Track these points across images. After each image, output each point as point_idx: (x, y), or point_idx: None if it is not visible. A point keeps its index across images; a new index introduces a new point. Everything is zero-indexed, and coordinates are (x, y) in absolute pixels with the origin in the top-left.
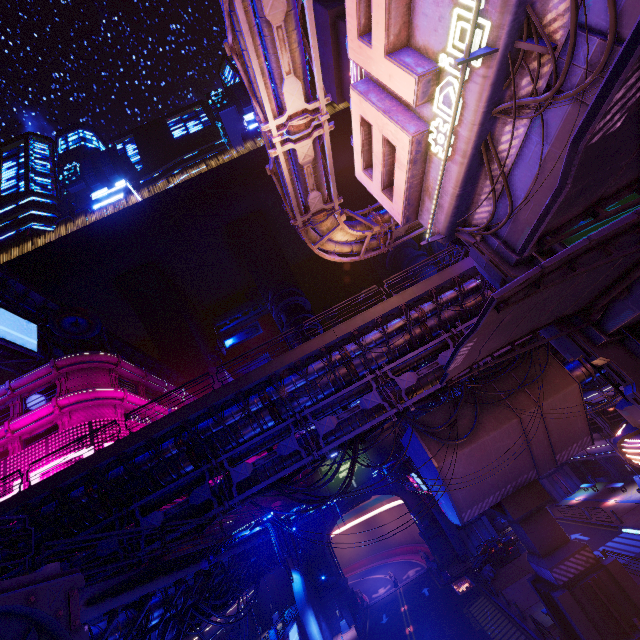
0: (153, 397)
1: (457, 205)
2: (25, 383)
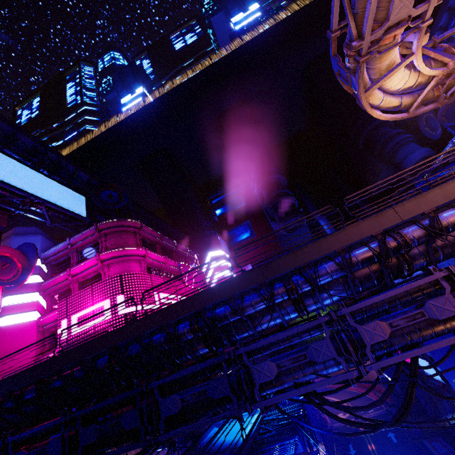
0: (167, 253)
1: None
2: (79, 240)
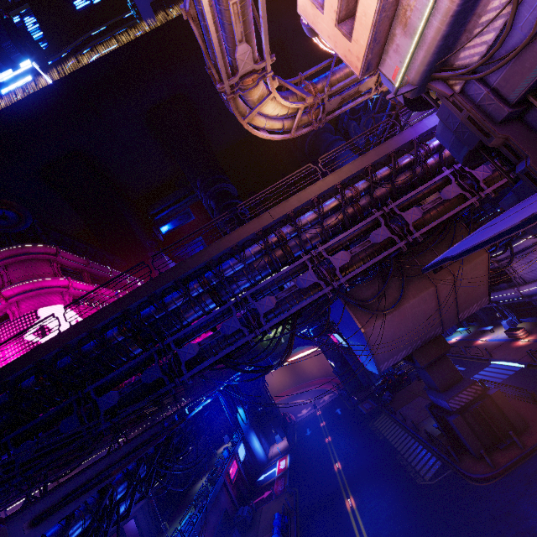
0: (99, 282)
1: (447, 33)
2: None
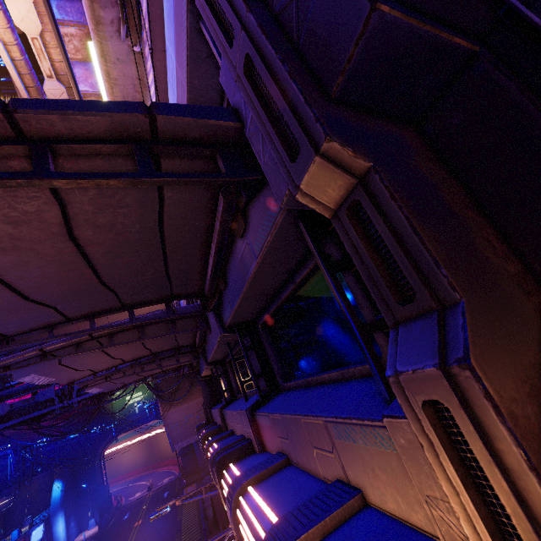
0: None
1: None
2: None
